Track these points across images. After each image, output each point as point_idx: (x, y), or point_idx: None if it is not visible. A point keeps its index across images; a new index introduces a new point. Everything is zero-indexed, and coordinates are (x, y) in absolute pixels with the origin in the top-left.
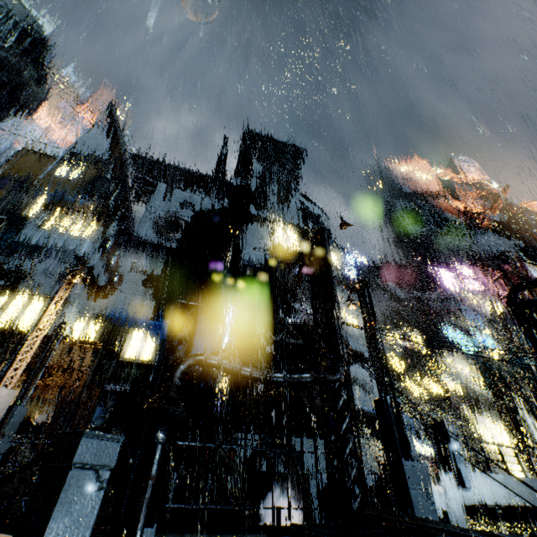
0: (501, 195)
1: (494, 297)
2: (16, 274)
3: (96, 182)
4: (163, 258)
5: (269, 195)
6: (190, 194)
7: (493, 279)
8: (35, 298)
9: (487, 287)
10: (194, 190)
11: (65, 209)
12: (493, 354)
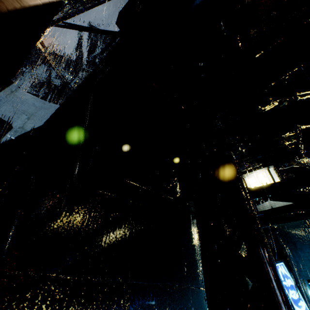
0: None
1: None
2: None
3: None
4: None
5: (95, 59)
6: (63, 73)
7: None
8: None
9: None
10: (66, 71)
11: None
12: None
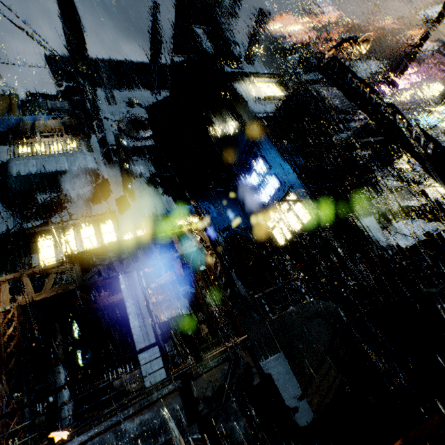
0: (377, 15)
1: (434, 80)
2: (50, 206)
3: (28, 101)
4: (148, 159)
5: (238, 48)
6: (127, 92)
7: (433, 65)
8: (80, 225)
9: (425, 76)
10: (129, 87)
11: (28, 134)
12: (443, 124)
